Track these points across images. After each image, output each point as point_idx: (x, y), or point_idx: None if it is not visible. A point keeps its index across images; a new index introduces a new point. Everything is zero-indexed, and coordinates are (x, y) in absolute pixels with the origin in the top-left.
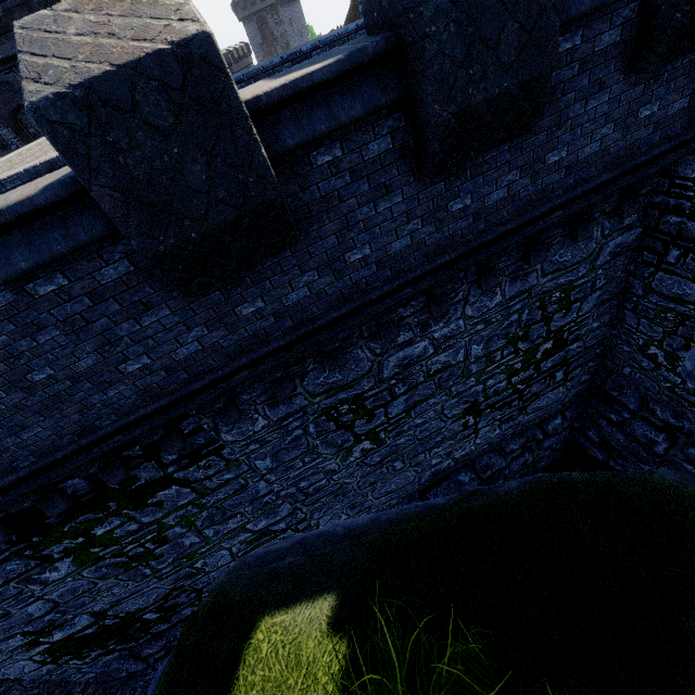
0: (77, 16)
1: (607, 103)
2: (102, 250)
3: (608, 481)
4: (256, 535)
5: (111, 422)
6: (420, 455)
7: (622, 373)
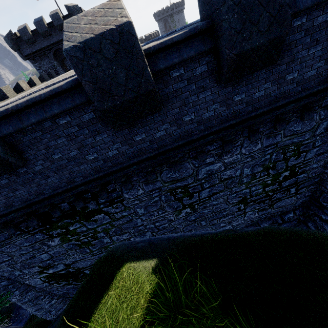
0: (85, 18)
1: (321, 50)
2: (84, 108)
3: (298, 232)
4: None
5: (80, 180)
6: (215, 220)
7: None
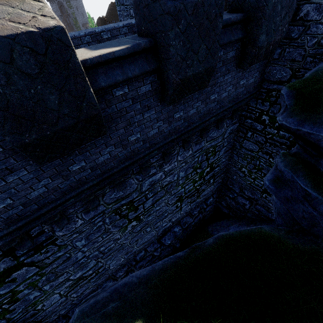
0: None
1: (230, 78)
2: None
3: (247, 234)
4: (75, 281)
5: None
6: (158, 223)
7: (233, 178)
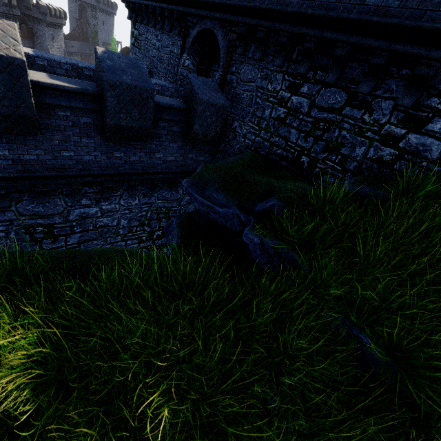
0: None
1: (177, 147)
2: None
3: (127, 248)
4: None
5: None
6: None
7: None
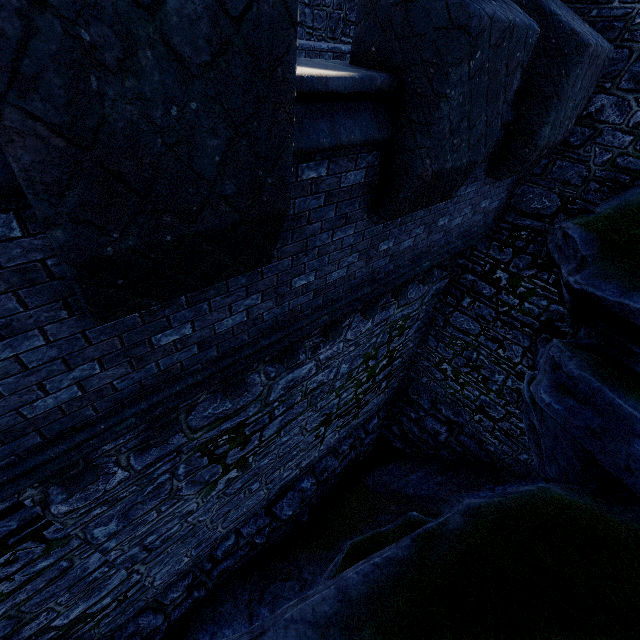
0: None
1: (473, 192)
2: None
3: (531, 504)
4: (63, 630)
5: None
6: (276, 471)
7: (421, 381)
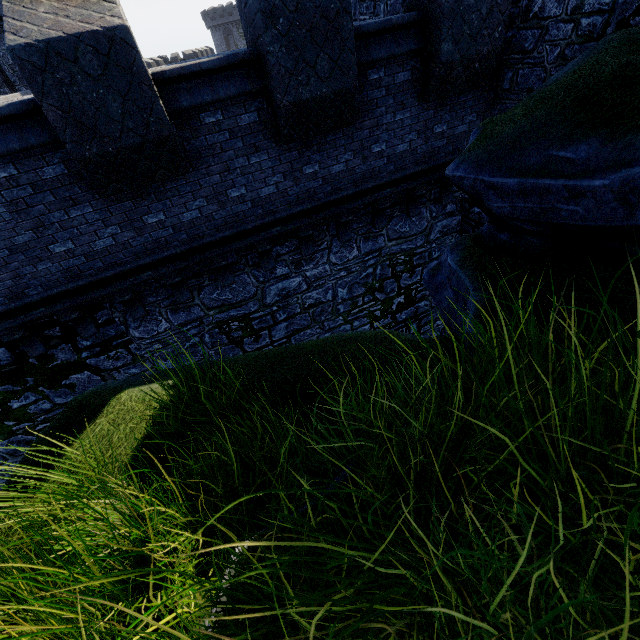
0: (46, 2)
1: (410, 118)
2: (46, 154)
3: (363, 332)
4: None
5: (37, 293)
6: None
7: None
